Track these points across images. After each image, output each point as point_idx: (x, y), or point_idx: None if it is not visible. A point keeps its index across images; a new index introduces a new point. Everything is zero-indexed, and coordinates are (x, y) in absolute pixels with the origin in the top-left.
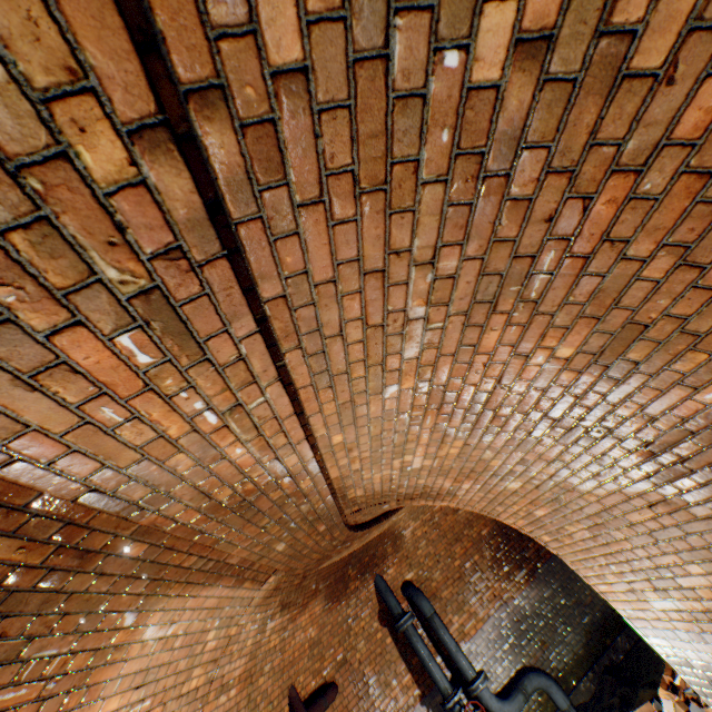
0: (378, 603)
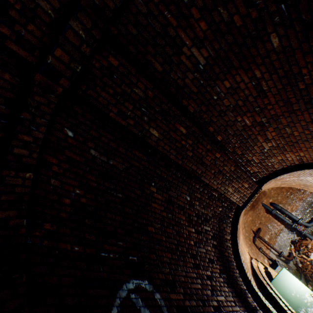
0: (263, 209)
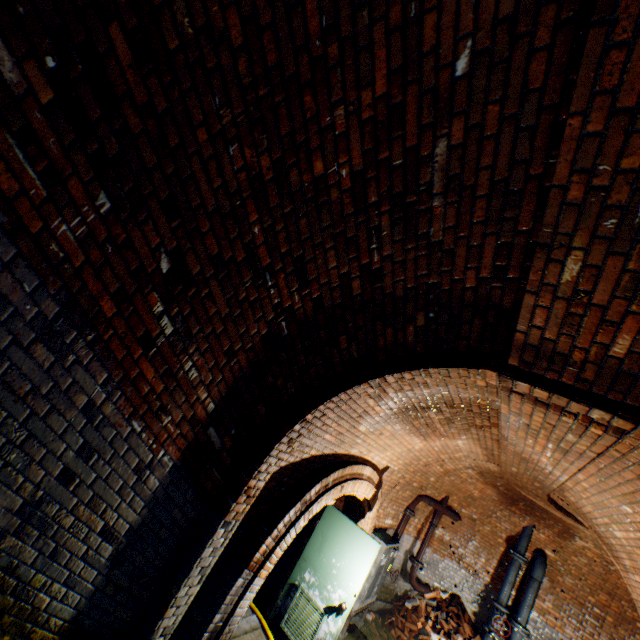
0: (514, 532)
